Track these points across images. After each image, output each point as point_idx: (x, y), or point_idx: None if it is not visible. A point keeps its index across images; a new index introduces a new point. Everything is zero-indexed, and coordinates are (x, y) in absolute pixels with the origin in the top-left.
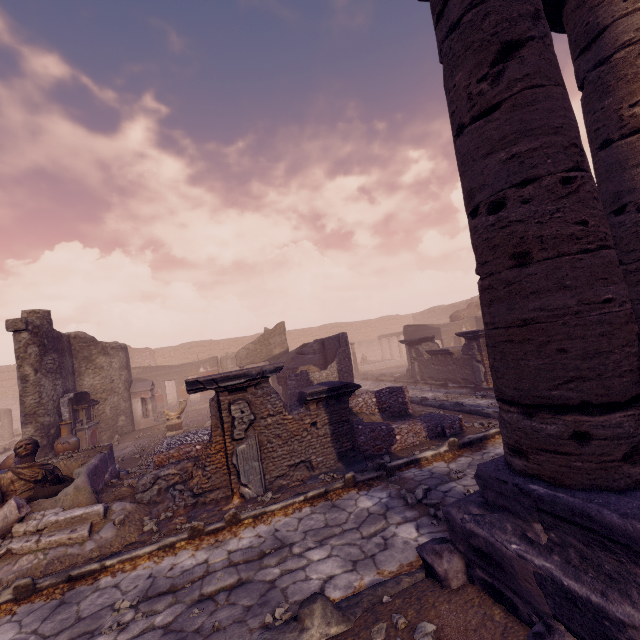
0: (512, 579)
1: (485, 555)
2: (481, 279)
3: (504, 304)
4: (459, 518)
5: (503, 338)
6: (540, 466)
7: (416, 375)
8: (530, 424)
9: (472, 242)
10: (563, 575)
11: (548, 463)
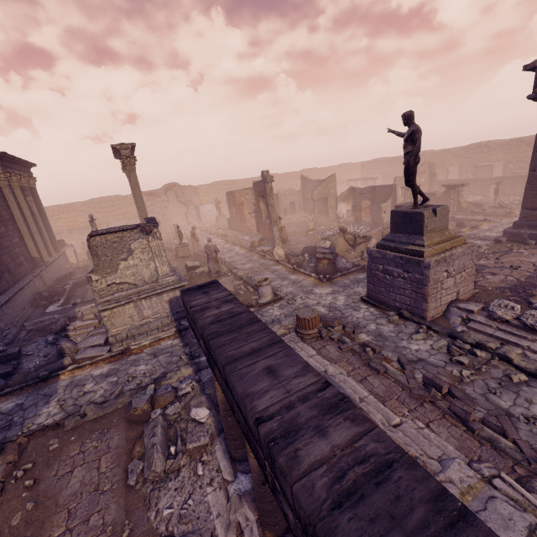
0: (521, 236)
1: (515, 235)
2: (529, 185)
3: (534, 191)
4: (509, 231)
5: (531, 197)
6: (531, 219)
7: None
8: (531, 212)
9: (530, 176)
10: (533, 232)
11: (533, 218)
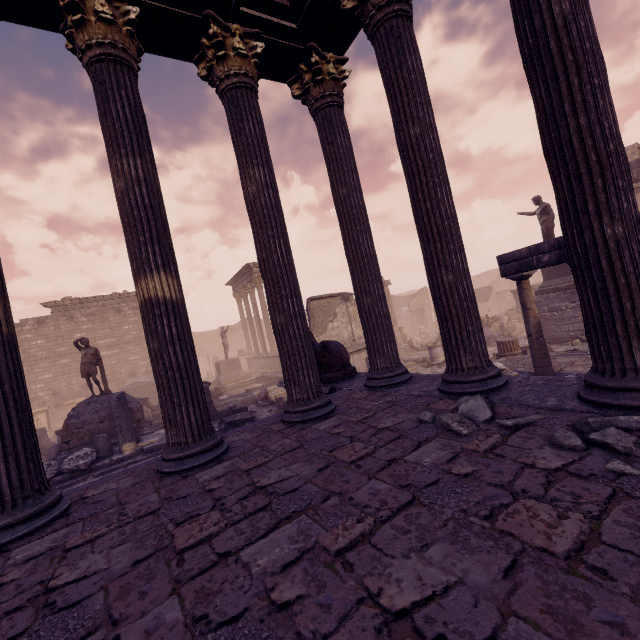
0: None
1: None
2: None
3: None
4: None
5: None
6: None
7: (502, 309)
8: None
9: None
10: None
11: None
